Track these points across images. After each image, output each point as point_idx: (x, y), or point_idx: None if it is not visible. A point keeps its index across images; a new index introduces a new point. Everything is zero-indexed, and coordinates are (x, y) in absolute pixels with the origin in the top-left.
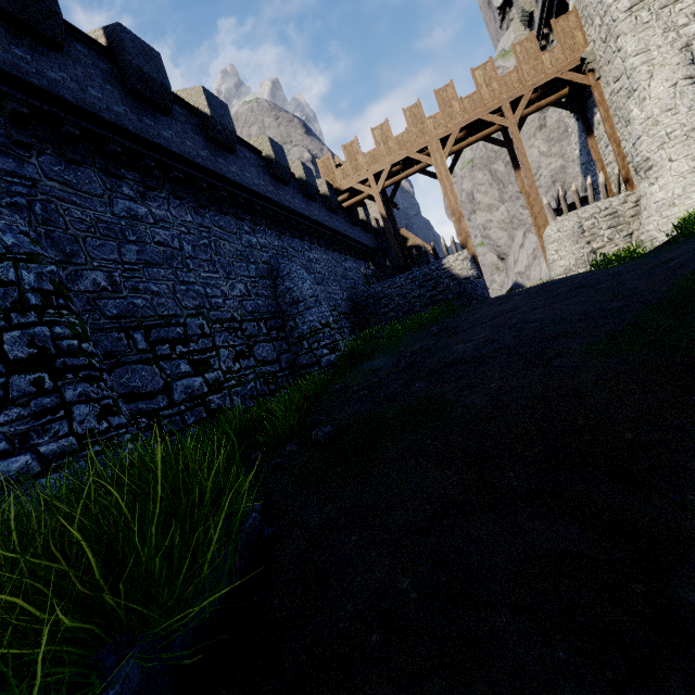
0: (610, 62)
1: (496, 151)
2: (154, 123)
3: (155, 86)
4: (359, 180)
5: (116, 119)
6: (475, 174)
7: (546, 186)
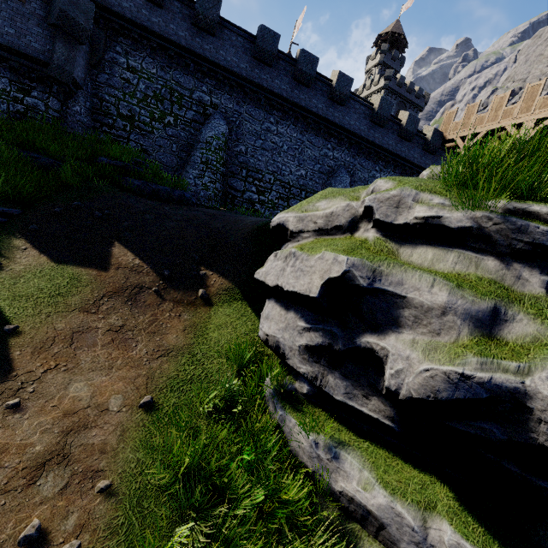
0: None
1: None
2: (299, 92)
3: (306, 76)
4: (461, 135)
5: (280, 92)
6: None
7: None
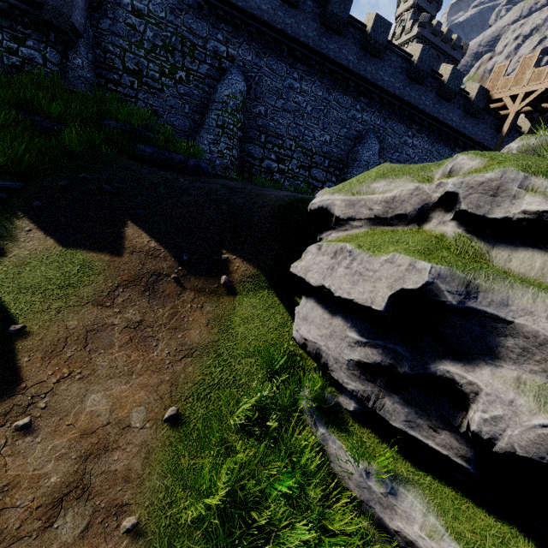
0: None
1: None
2: (328, 40)
3: (337, 20)
4: (511, 94)
5: (306, 40)
6: None
7: None
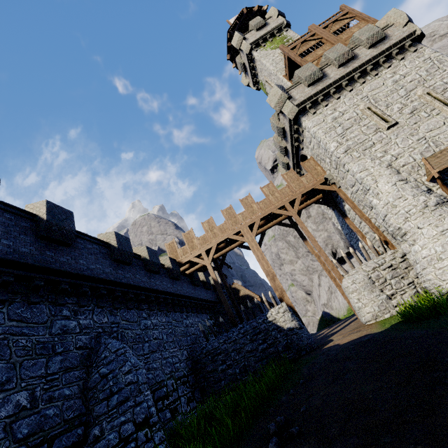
0: (344, 177)
1: (286, 230)
2: None
3: None
4: (195, 255)
5: None
6: (277, 243)
7: (323, 247)
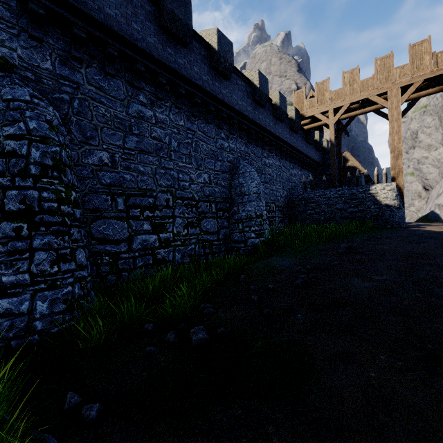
0: None
1: None
2: (174, 52)
3: (181, 25)
4: (321, 111)
5: (146, 47)
6: (424, 118)
7: None
